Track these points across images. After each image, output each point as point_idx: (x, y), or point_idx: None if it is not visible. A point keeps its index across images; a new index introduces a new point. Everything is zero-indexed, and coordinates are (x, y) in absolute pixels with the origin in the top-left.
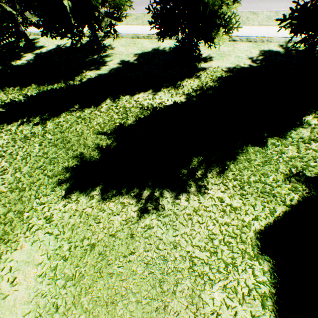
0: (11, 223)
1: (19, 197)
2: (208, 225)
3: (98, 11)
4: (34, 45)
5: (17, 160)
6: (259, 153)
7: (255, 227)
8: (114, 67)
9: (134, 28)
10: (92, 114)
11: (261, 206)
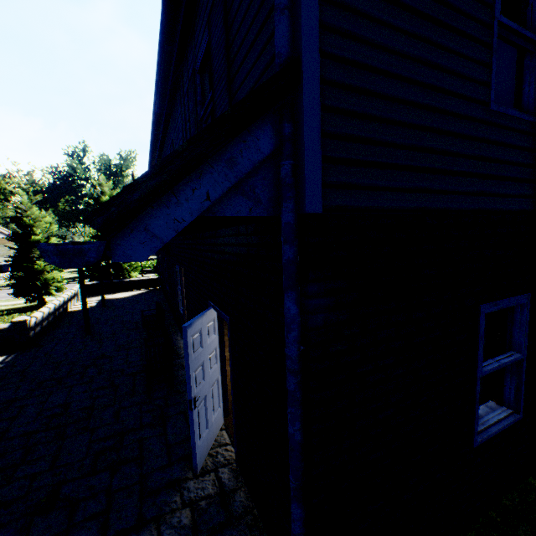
0: None
1: None
2: None
3: None
4: None
5: None
6: None
7: None
8: None
9: None
10: None
11: None
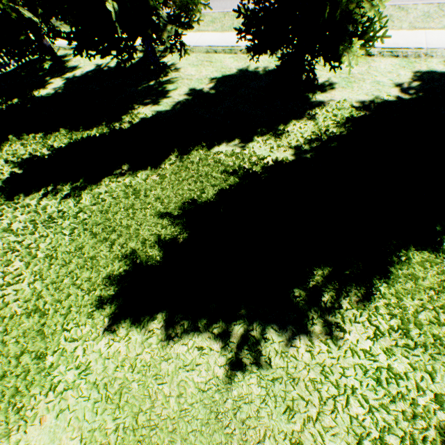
0: (26, 374)
1: (39, 325)
2: (351, 407)
3: (157, 14)
4: (64, 66)
5: (37, 260)
6: (430, 265)
7: (439, 420)
8: (180, 99)
9: (210, 37)
10: (148, 180)
11: (444, 374)
